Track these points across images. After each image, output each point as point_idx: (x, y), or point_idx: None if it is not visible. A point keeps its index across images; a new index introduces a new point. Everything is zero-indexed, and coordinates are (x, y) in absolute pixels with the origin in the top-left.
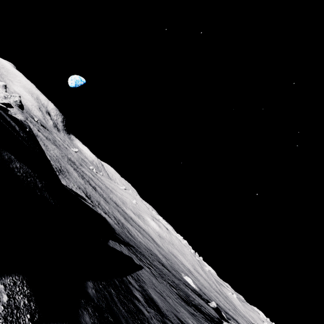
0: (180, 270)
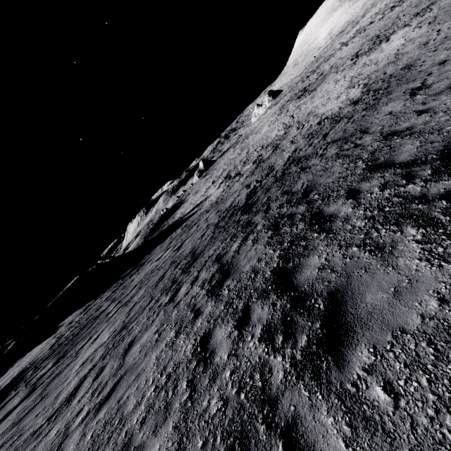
0: None
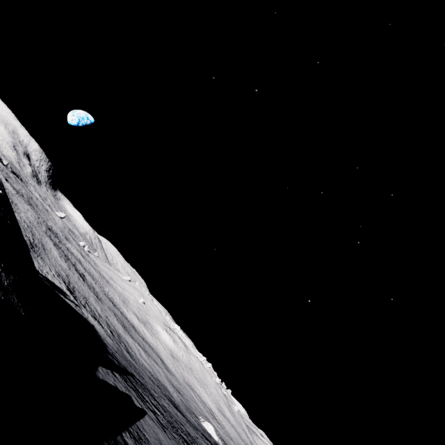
0: (198, 412)
